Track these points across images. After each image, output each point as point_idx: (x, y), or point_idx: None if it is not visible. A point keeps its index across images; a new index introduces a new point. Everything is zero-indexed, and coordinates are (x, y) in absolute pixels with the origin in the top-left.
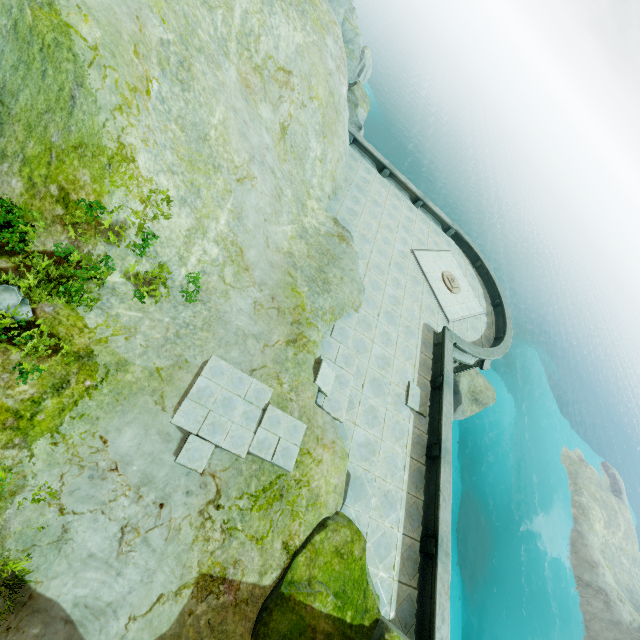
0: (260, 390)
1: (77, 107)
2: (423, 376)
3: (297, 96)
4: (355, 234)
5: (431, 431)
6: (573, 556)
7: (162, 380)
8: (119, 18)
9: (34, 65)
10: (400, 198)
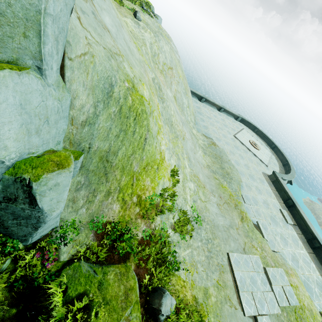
0: (255, 260)
1: (146, 143)
2: (280, 202)
3: (176, 79)
4: (213, 138)
5: (303, 232)
6: None
7: (222, 288)
8: (144, 76)
9: (129, 130)
10: (213, 110)
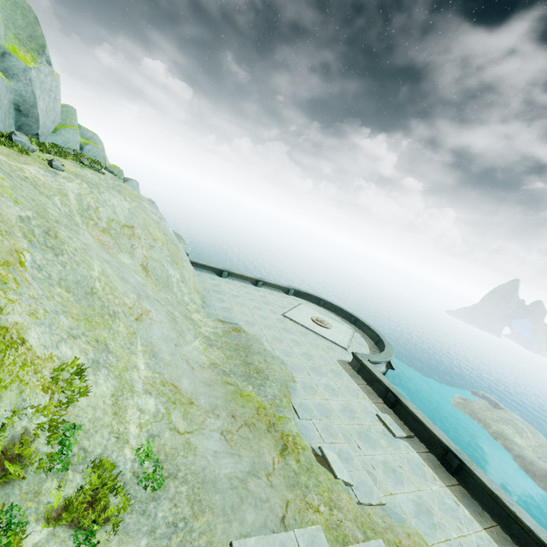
0: (311, 540)
1: None
2: (377, 402)
3: (144, 241)
4: (241, 323)
5: (429, 446)
6: (537, 480)
7: None
8: None
9: None
10: (245, 286)
